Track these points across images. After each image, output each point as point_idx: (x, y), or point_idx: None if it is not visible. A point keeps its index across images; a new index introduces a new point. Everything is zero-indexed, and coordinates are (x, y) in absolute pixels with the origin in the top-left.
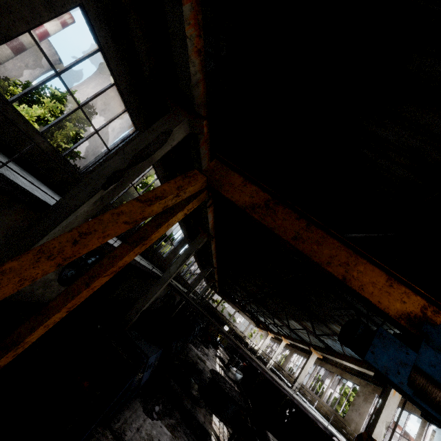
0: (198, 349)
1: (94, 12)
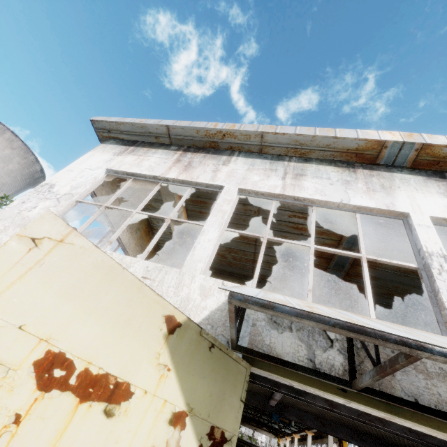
0: None
1: None
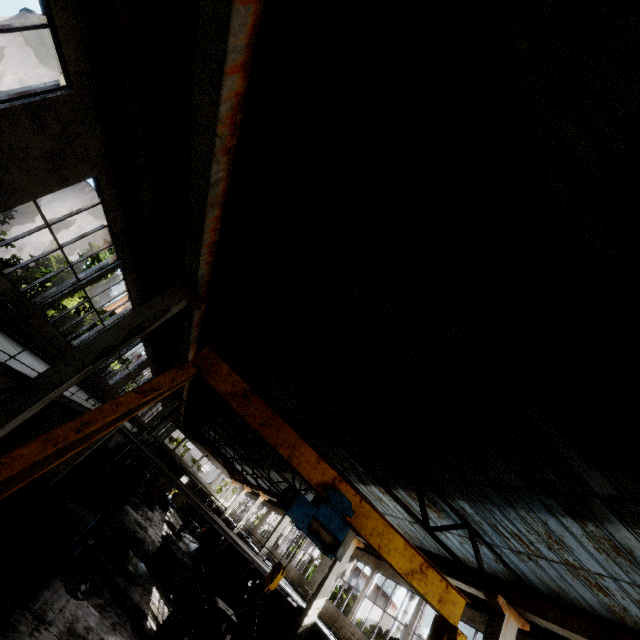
0: (139, 513)
1: (107, 180)
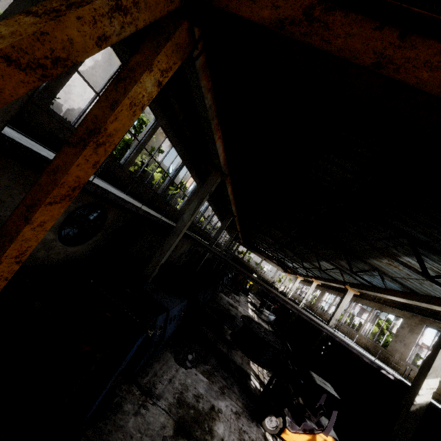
0: (229, 297)
1: None
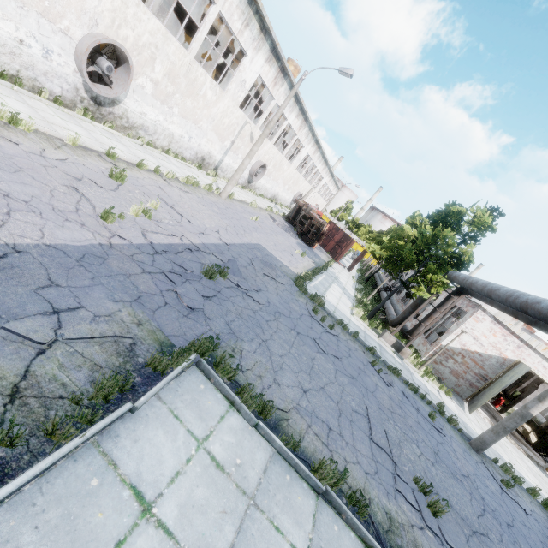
0: None
1: None
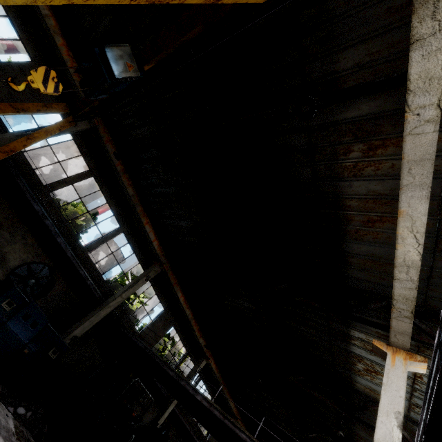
0: None
1: None
